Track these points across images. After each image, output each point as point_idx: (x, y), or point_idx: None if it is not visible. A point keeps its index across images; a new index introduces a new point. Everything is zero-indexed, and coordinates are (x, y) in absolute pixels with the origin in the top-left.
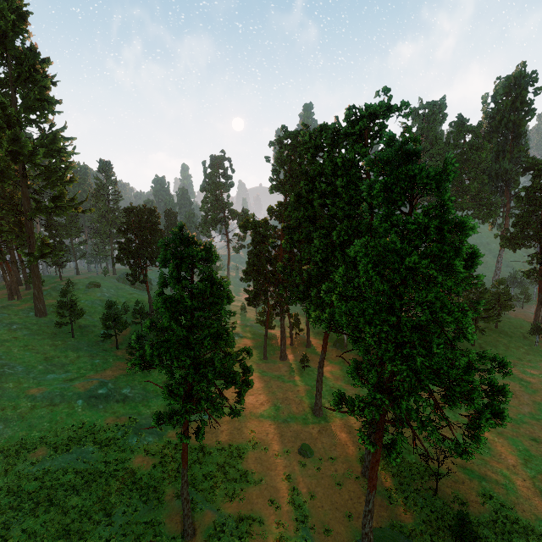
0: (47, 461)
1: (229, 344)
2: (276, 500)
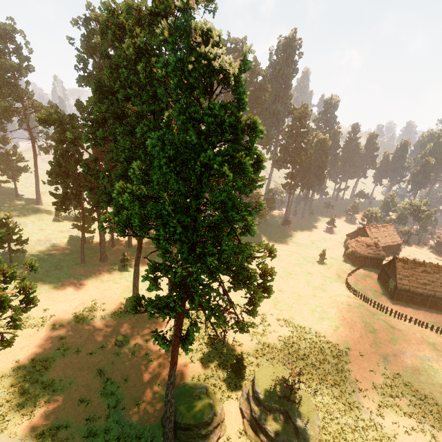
0: None
1: None
2: (87, 398)
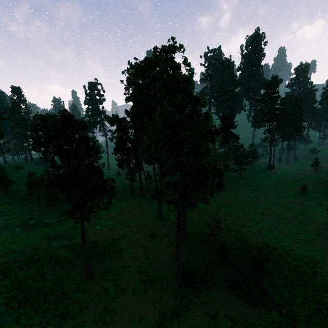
0: (1, 258)
1: (99, 172)
2: (137, 257)
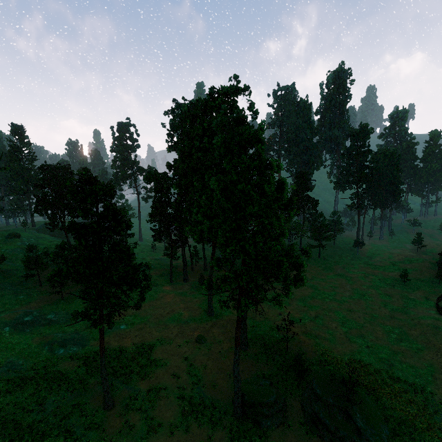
0: None
1: (130, 256)
2: (178, 374)
